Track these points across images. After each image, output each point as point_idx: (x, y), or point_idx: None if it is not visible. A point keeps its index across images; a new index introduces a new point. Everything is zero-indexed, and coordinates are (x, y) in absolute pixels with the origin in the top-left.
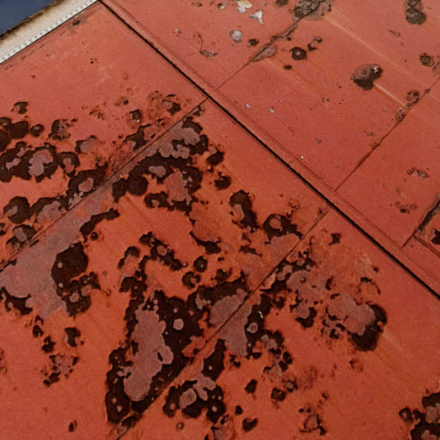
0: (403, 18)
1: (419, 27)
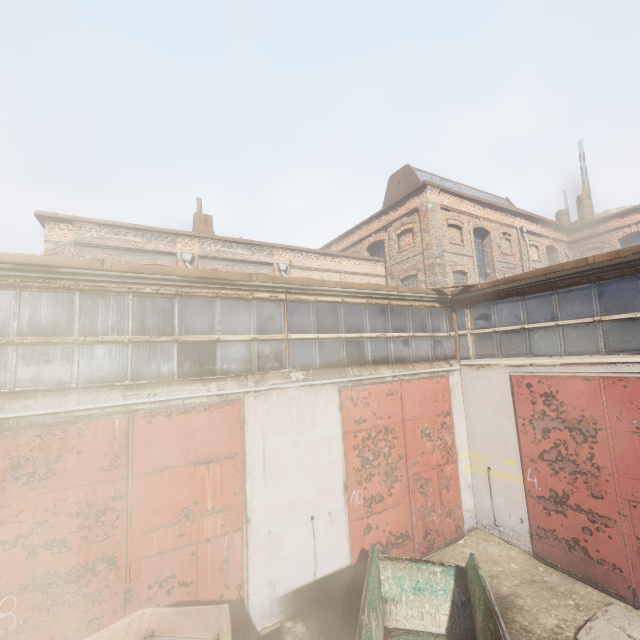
0: None
1: None
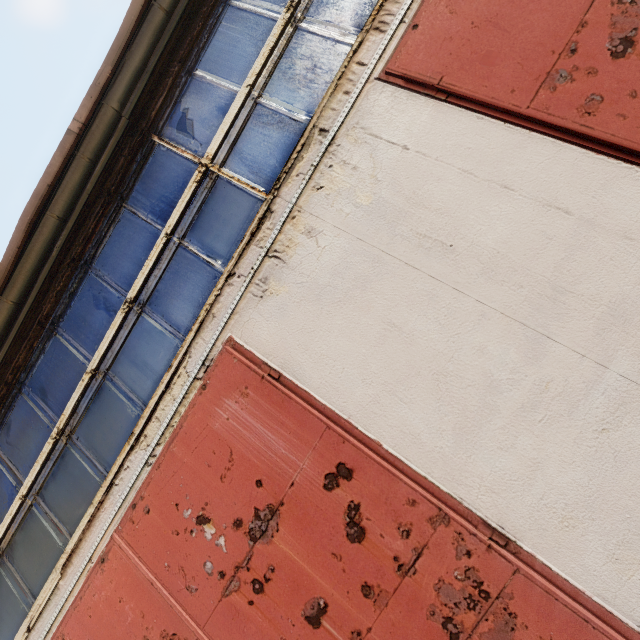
0: (343, 534)
1: (359, 546)
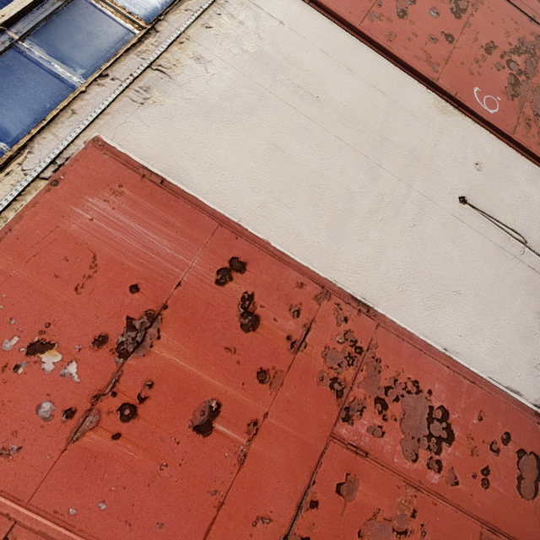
0: (238, 326)
1: (254, 334)
